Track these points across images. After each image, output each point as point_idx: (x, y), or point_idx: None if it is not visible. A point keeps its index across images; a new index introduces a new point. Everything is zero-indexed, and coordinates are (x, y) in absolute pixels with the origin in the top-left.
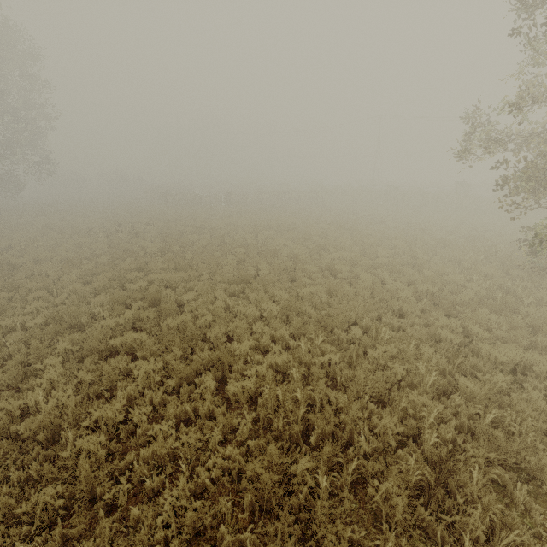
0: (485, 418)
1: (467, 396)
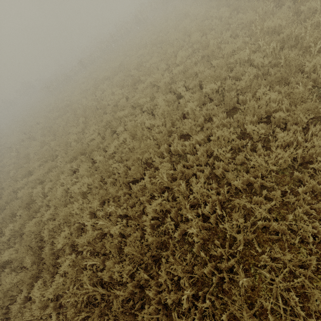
0: (240, 279)
1: (232, 235)
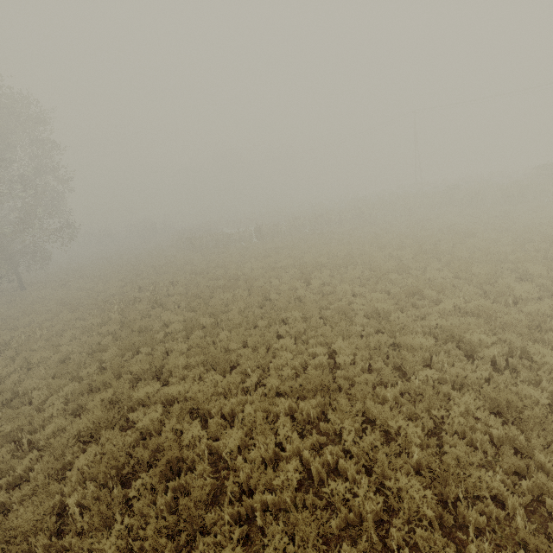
0: None
1: None
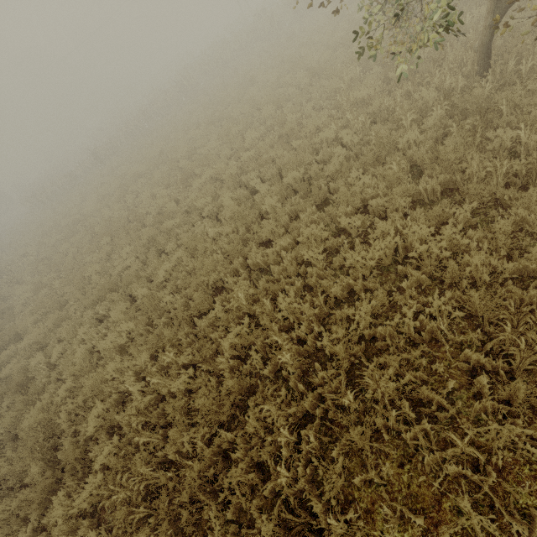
0: (345, 398)
1: (334, 353)
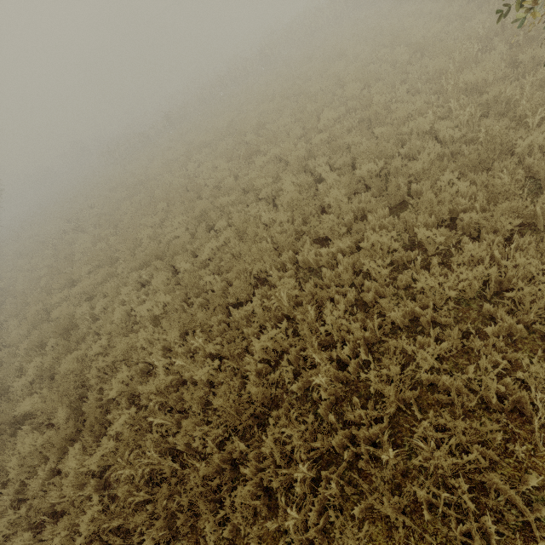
0: (385, 453)
1: (380, 390)
